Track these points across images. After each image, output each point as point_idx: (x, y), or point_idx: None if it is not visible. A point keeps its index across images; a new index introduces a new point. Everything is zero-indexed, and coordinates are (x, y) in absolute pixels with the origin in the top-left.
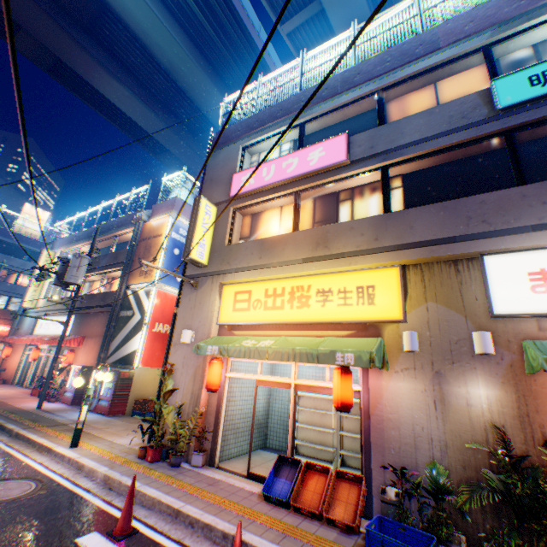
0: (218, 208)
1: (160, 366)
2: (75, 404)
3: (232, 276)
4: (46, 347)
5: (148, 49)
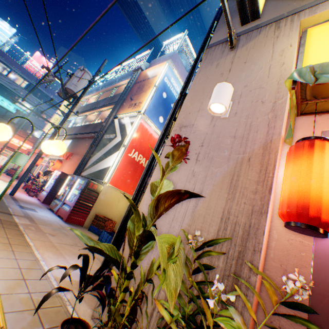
0: None
1: (126, 190)
2: (46, 203)
3: None
4: (47, 159)
5: None
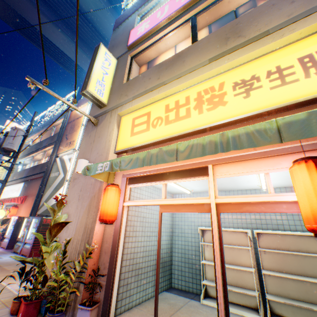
0: (117, 61)
1: None
2: (10, 248)
3: (129, 104)
4: (4, 207)
5: (76, 2)
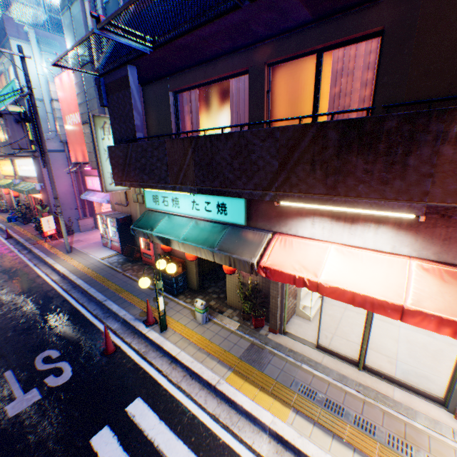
0: None
1: None
2: None
3: None
4: None
5: None
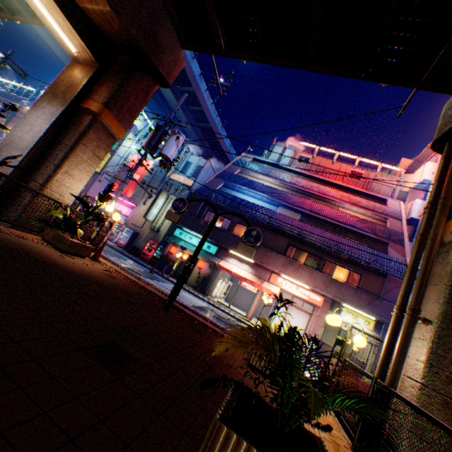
0: None
1: None
2: None
3: None
4: None
5: None
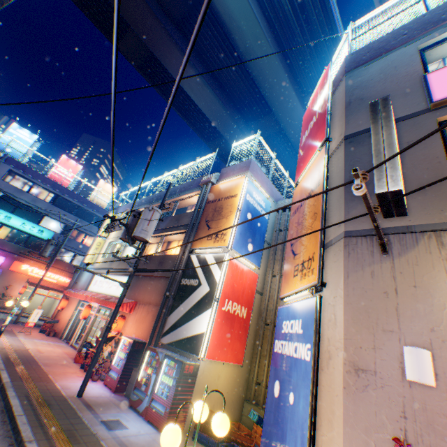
0: (395, 127)
1: (224, 358)
2: (118, 391)
3: None
4: (96, 305)
5: (228, 34)
